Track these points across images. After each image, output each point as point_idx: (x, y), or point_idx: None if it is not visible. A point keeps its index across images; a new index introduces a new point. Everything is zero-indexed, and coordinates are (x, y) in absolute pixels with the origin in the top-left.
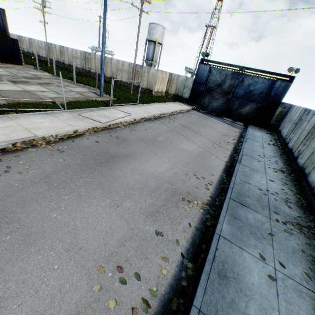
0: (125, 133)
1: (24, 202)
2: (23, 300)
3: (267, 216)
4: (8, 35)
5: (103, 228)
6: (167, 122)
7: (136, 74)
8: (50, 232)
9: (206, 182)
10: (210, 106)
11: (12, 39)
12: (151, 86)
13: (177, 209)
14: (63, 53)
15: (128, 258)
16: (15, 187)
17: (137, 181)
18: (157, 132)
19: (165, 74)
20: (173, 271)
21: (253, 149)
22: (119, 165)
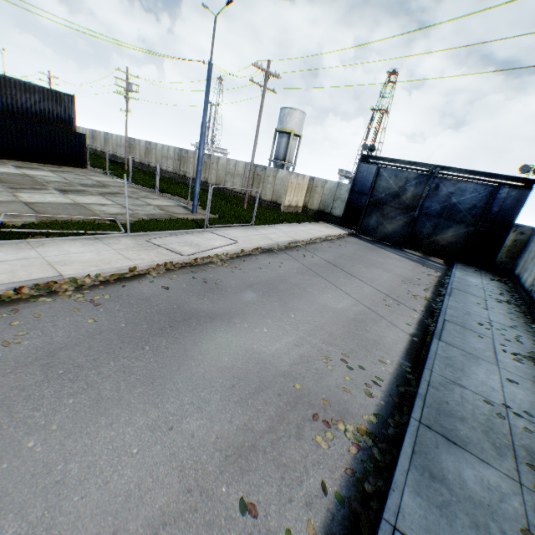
0: (221, 274)
1: None
2: None
3: (511, 476)
4: (74, 128)
5: (123, 484)
6: (300, 255)
7: (255, 179)
8: (5, 487)
9: (367, 379)
10: (380, 229)
11: (78, 133)
12: (279, 197)
13: (298, 443)
14: (149, 152)
15: None
16: None
17: (224, 370)
18: (279, 272)
19: (303, 178)
20: None
21: (467, 311)
22: (196, 335)
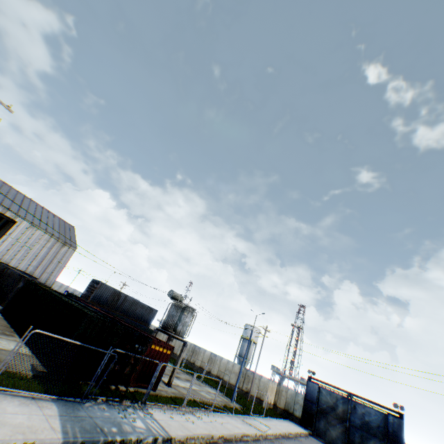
0: None
1: None
2: None
3: None
4: (149, 325)
5: None
6: (299, 442)
7: (246, 378)
8: None
9: None
10: (328, 432)
11: None
12: (262, 394)
13: None
14: None
15: None
16: None
17: None
18: None
19: (274, 383)
20: None
21: None
22: None
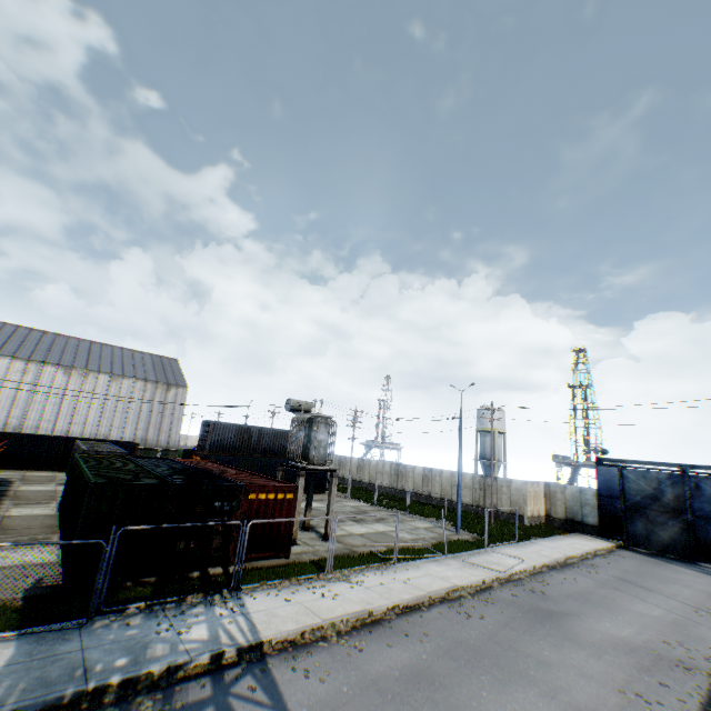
0: (538, 586)
1: (511, 639)
2: (576, 690)
3: None
4: None
5: (598, 668)
6: (584, 571)
7: (487, 490)
8: (554, 661)
9: (703, 654)
10: (653, 538)
11: None
12: (519, 508)
13: (672, 671)
14: (361, 468)
15: (640, 690)
16: (491, 627)
17: (601, 639)
18: (580, 586)
19: (537, 485)
20: (695, 708)
21: None
22: (566, 621)
